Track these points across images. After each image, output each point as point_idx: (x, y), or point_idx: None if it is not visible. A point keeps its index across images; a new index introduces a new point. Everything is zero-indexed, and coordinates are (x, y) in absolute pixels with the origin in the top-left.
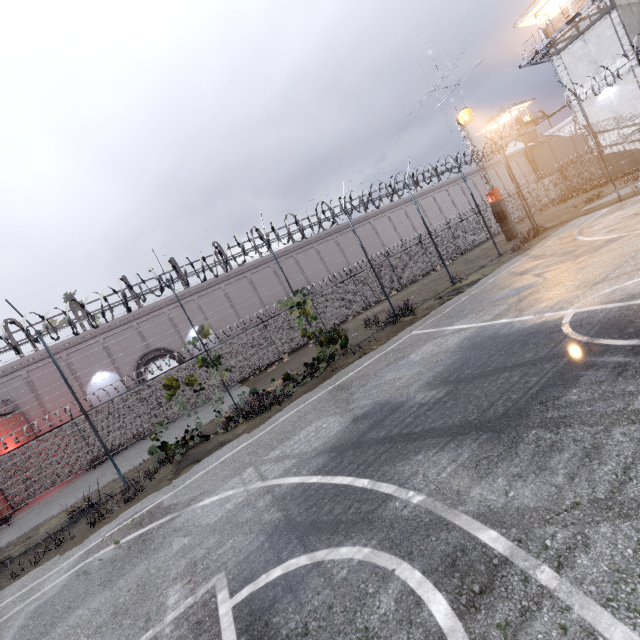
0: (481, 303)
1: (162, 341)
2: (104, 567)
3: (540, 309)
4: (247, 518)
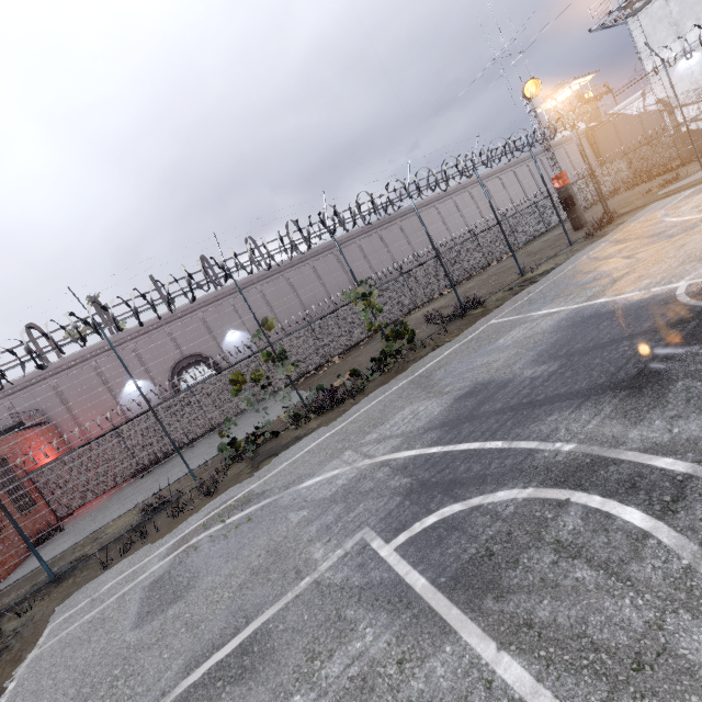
0: (566, 288)
1: (197, 346)
2: (215, 544)
3: (644, 285)
4: (370, 487)
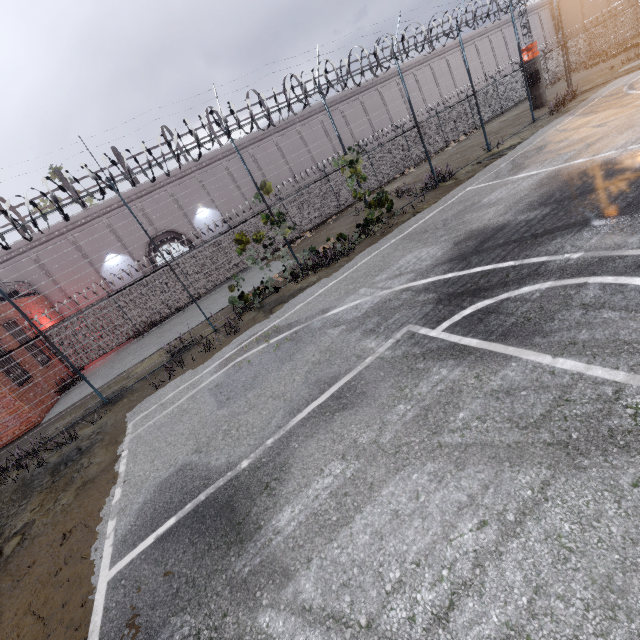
0: (540, 156)
1: (169, 223)
2: (264, 357)
3: (620, 146)
4: (399, 304)
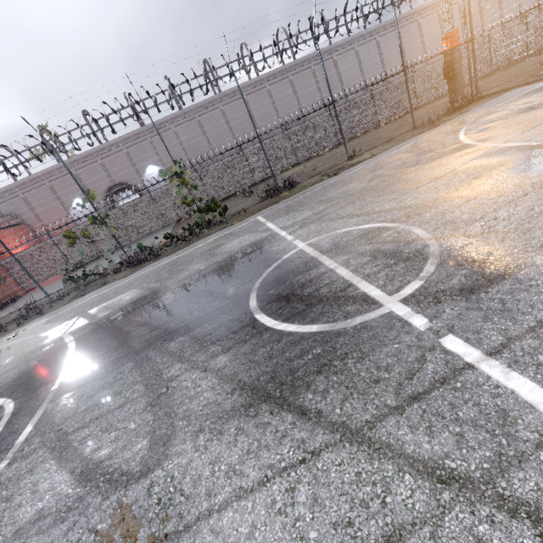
0: (314, 200)
1: (124, 177)
2: None
3: (304, 231)
4: (31, 358)
